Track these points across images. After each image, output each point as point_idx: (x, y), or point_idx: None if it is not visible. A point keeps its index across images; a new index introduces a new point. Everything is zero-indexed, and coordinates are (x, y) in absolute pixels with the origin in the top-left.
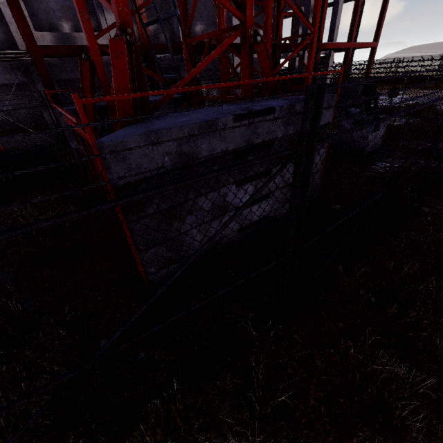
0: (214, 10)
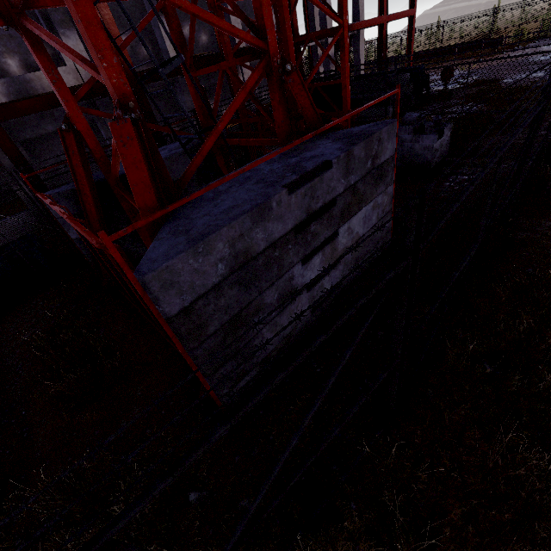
0: (201, 2)
